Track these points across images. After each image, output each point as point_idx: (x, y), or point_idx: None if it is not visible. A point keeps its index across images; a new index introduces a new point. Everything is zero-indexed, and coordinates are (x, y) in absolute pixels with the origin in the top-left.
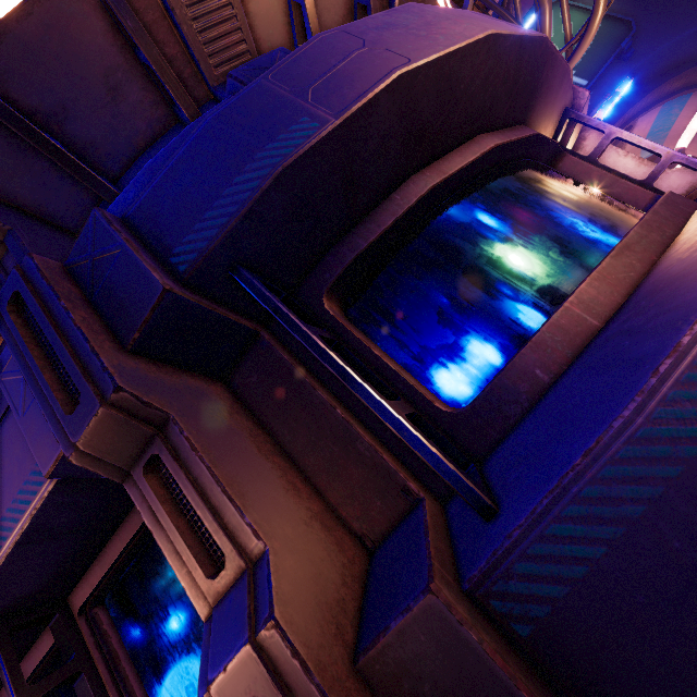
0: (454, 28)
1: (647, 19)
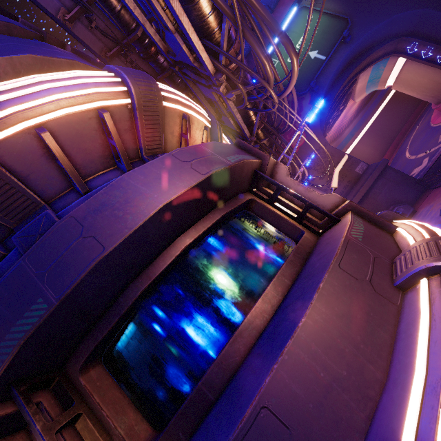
0: (141, 205)
1: (357, 16)
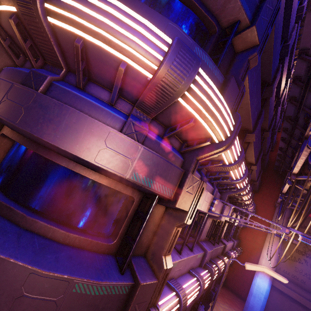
0: (48, 130)
1: None
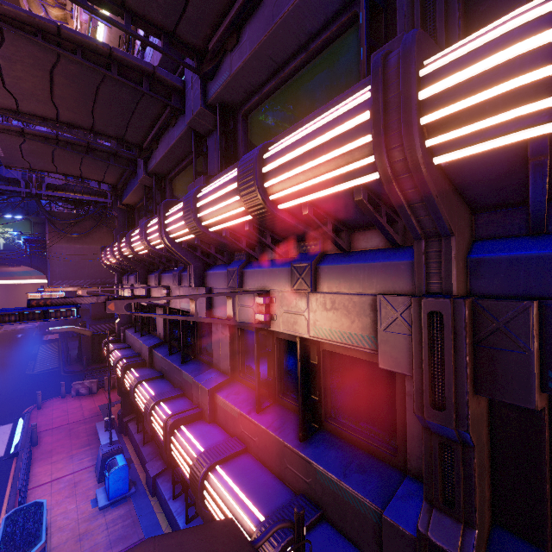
0: None
1: None
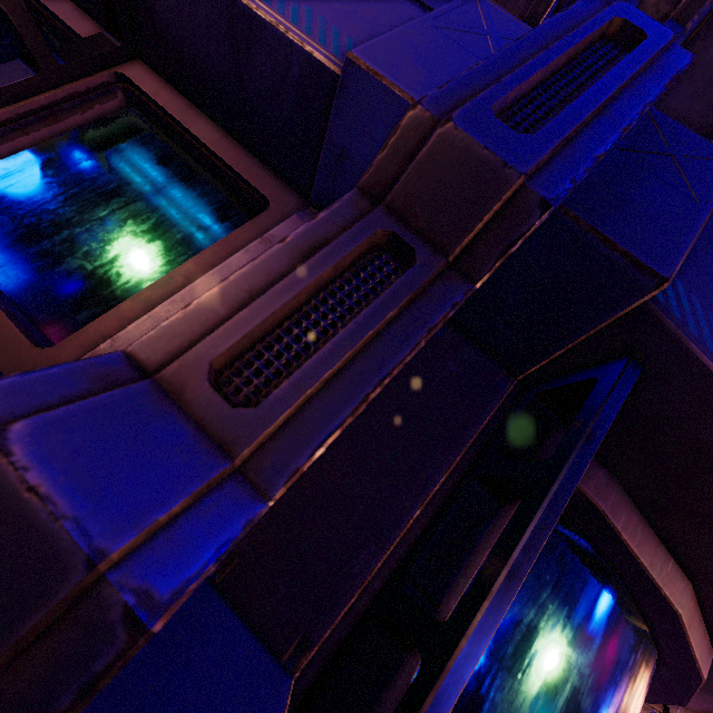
0: None
1: None
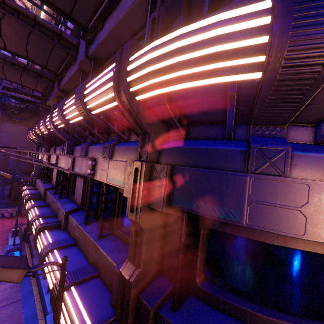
0: None
1: None
